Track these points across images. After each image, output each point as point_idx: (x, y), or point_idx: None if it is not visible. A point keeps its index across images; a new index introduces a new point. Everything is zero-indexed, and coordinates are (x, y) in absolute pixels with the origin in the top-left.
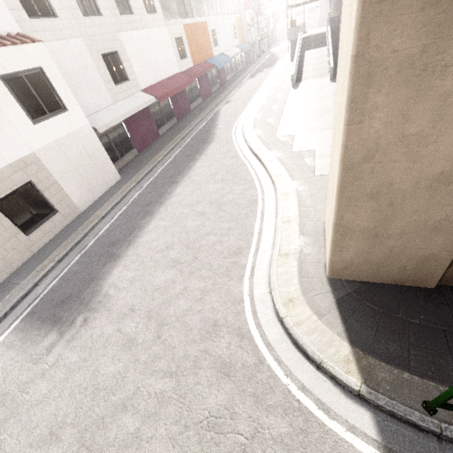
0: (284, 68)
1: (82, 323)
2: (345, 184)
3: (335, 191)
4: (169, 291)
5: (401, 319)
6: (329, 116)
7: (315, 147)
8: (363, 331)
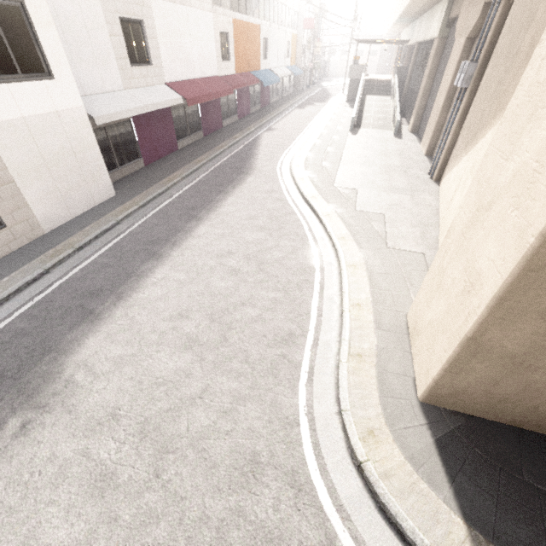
0: (339, 107)
1: (17, 432)
2: (514, 290)
3: (487, 294)
4: (180, 390)
5: (528, 484)
6: (397, 176)
7: (384, 211)
8: (480, 499)
